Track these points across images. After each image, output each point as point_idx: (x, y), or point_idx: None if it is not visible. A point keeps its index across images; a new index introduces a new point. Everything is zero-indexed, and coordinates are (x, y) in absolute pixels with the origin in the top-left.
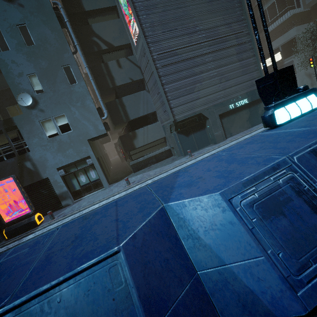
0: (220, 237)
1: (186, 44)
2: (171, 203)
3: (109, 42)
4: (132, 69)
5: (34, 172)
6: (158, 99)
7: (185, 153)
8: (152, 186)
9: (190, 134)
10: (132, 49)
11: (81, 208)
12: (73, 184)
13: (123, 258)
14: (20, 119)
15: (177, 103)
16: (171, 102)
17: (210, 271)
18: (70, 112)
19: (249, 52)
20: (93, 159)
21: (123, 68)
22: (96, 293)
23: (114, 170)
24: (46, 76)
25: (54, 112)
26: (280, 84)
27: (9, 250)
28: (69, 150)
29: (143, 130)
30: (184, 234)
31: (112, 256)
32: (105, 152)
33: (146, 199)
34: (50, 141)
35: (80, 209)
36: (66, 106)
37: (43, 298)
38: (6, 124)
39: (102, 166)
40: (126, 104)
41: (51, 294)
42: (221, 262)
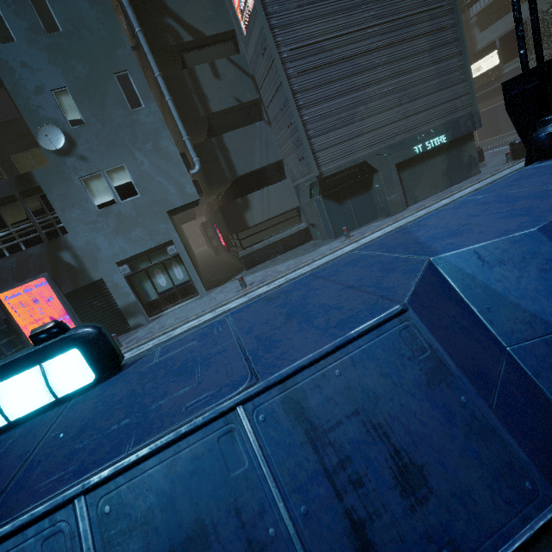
0: (544, 293)
1: (341, 31)
2: (446, 255)
3: (196, 27)
4: (239, 80)
5: (77, 269)
6: (289, 137)
7: (337, 233)
8: (369, 250)
9: (345, 201)
10: (237, 41)
11: (166, 328)
12: (146, 290)
13: (416, 318)
14: (45, 175)
15: (324, 142)
16: (313, 142)
17: (531, 344)
18: (134, 161)
19: (452, 47)
20: (179, 246)
21: (222, 79)
22: (391, 363)
23: (205, 269)
24: (86, 92)
25: (106, 161)
26: (551, 86)
27: (152, 350)
28: (136, 230)
29: (261, 195)
30: (476, 297)
31: (397, 316)
32: (187, 239)
33: (380, 261)
34: (101, 215)
35: (165, 329)
36: (126, 151)
37: (313, 371)
38: (22, 183)
39: (191, 259)
40: (229, 147)
41: (323, 366)
42: (551, 329)
